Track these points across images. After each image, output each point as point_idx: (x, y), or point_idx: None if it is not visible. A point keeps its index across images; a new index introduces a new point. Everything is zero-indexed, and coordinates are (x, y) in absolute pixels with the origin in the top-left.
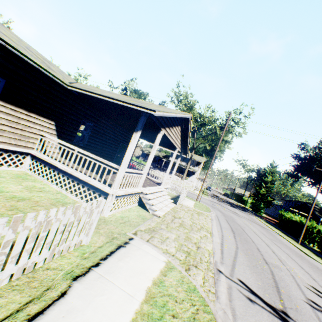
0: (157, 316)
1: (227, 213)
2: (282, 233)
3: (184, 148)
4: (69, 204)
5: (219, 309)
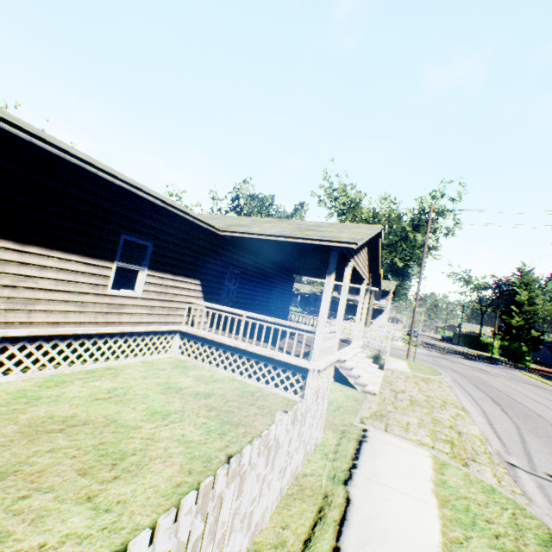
0: (468, 522)
1: (467, 371)
2: None
3: (373, 277)
4: (257, 393)
5: (542, 514)
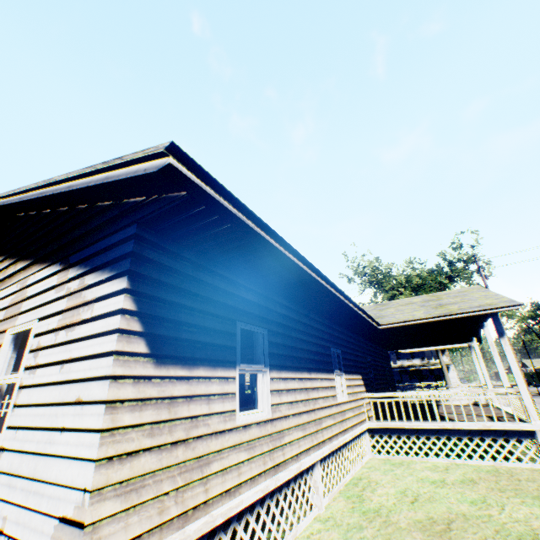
0: None
1: None
2: None
3: None
4: (499, 470)
5: None
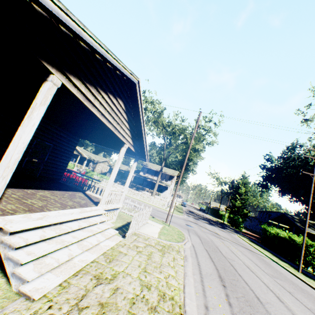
0: None
1: (207, 236)
2: (273, 255)
3: (141, 147)
4: None
5: None
